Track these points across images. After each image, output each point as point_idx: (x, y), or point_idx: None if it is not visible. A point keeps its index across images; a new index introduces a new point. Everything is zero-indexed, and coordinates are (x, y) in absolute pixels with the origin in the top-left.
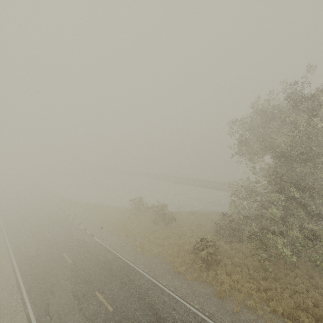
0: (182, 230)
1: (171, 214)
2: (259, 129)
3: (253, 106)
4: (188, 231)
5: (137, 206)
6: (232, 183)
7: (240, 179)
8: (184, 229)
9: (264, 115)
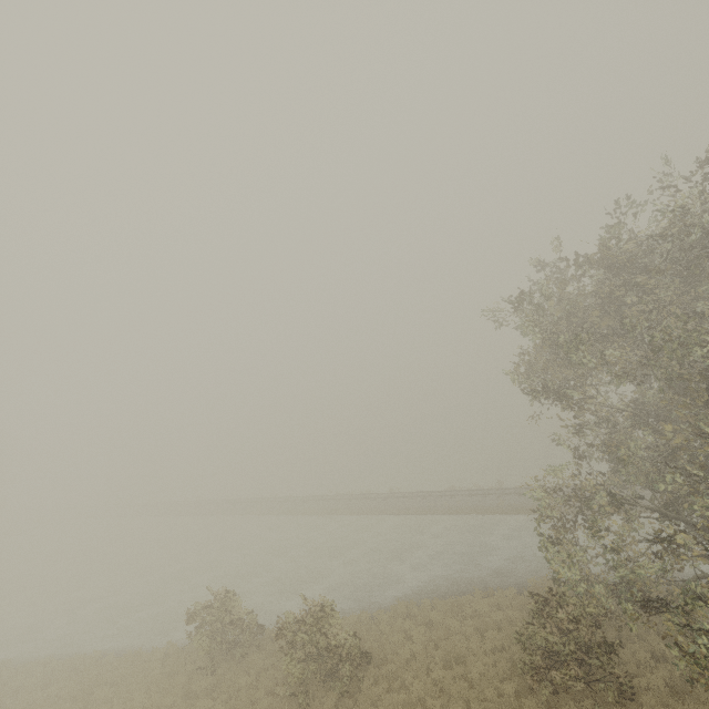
0: (408, 702)
1: (355, 638)
2: (594, 311)
3: (538, 265)
4: (434, 702)
5: (215, 633)
6: (463, 490)
7: (550, 468)
8: (413, 694)
9: (605, 269)
